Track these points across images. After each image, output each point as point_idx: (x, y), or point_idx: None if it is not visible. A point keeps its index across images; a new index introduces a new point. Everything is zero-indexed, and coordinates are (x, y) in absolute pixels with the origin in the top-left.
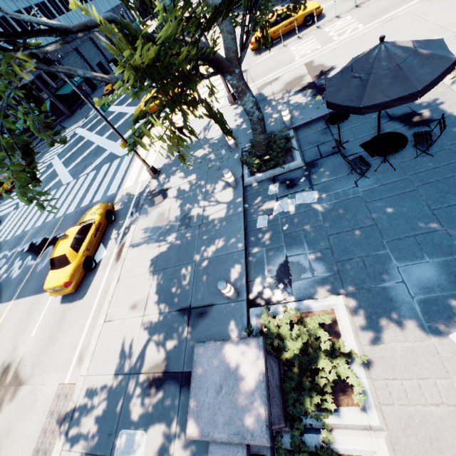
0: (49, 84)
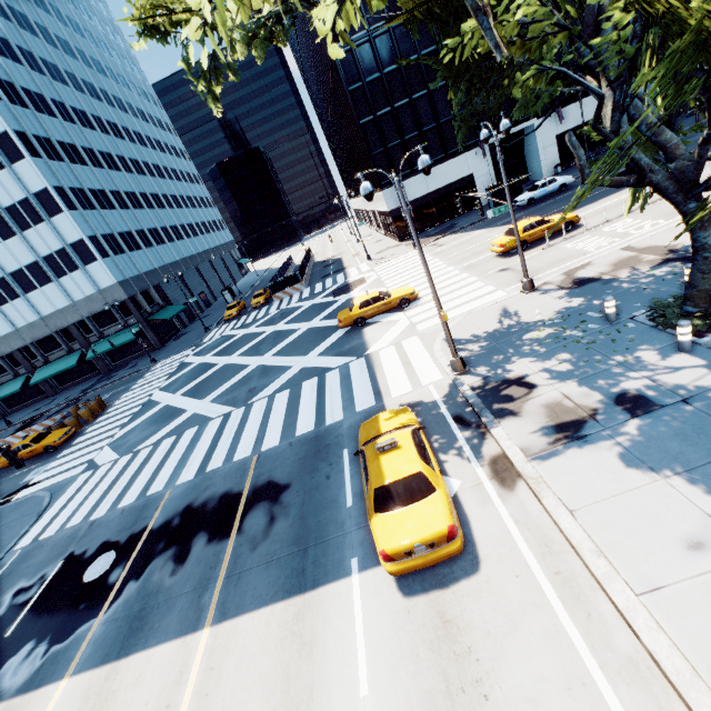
0: (142, 307)
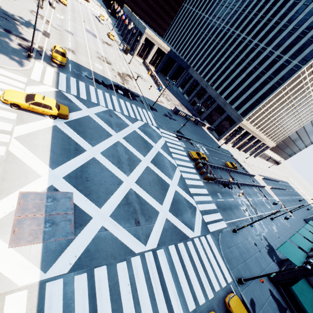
0: None
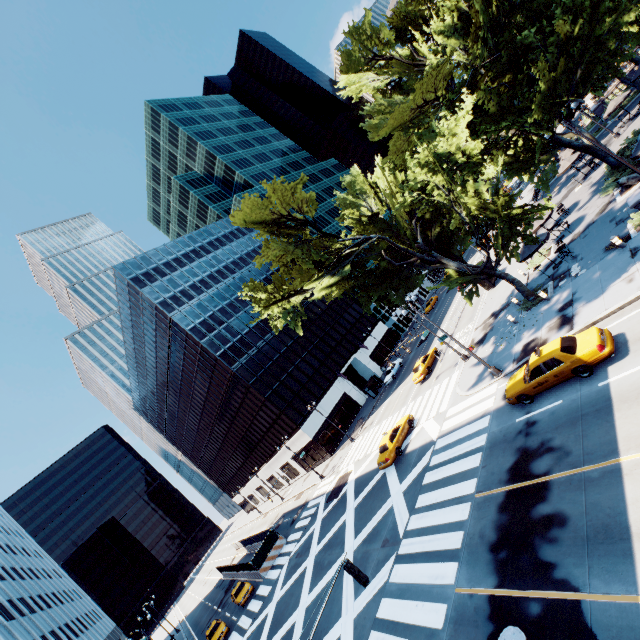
0: None
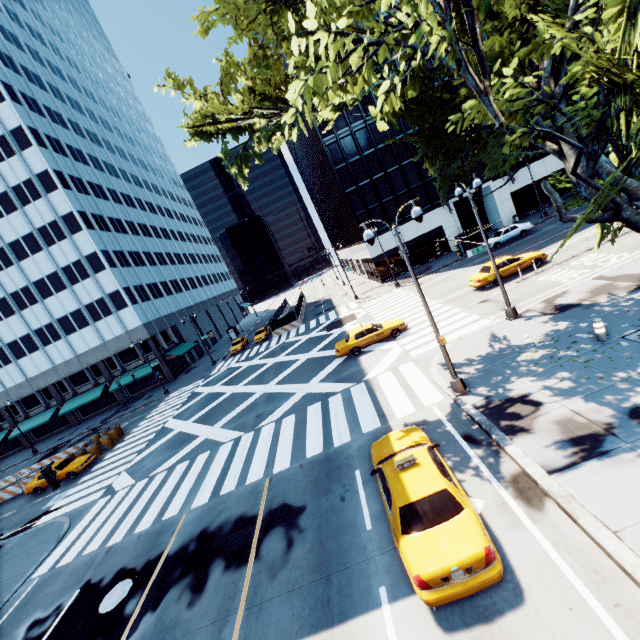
0: (160, 345)
